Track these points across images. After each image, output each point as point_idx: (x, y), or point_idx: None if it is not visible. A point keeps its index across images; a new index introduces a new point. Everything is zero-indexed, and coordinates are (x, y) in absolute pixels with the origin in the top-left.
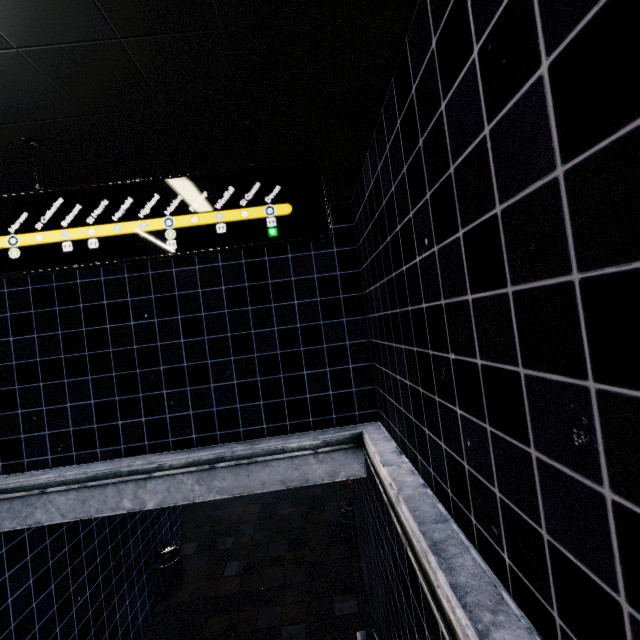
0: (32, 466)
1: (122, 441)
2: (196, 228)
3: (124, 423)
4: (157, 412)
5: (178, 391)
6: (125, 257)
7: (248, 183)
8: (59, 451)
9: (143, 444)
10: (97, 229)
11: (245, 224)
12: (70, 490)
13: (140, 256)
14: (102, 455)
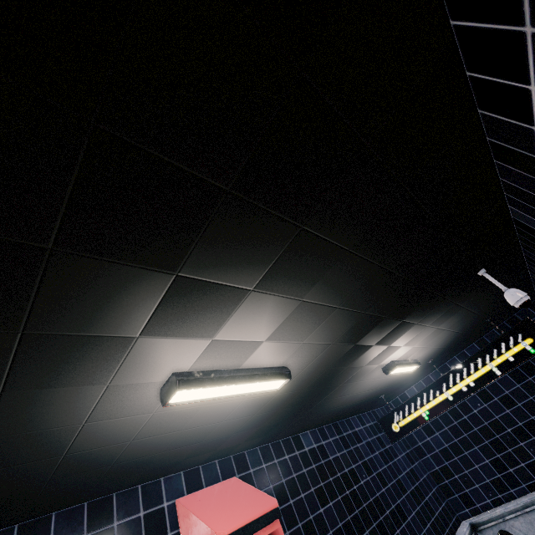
0: (483, 508)
1: (520, 482)
2: (502, 363)
3: (513, 470)
4: (527, 458)
5: (529, 441)
6: (485, 384)
7: (507, 339)
8: (490, 496)
9: (534, 481)
10: (469, 379)
11: (518, 353)
12: (517, 516)
13: (490, 381)
14: (516, 494)
